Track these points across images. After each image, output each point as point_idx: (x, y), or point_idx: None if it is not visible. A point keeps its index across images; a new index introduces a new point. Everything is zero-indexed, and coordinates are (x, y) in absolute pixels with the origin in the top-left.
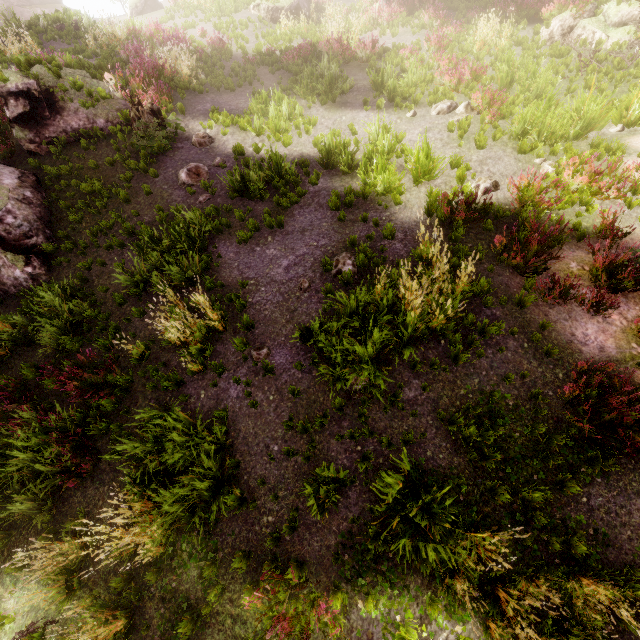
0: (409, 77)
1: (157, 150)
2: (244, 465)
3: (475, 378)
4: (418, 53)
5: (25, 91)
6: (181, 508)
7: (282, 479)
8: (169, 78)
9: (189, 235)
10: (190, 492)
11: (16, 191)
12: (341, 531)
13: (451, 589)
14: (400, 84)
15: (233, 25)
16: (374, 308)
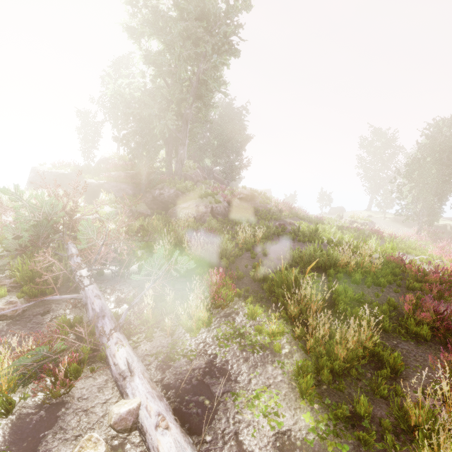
0: (407, 243)
1: (273, 218)
2: (234, 265)
3: (360, 290)
4: (424, 247)
5: (247, 193)
6: (211, 249)
7: (245, 272)
8: (292, 212)
9: (267, 227)
10: (220, 242)
11: (225, 206)
12: (254, 289)
13: (288, 315)
14: (402, 246)
15: (330, 218)
16: (324, 254)
